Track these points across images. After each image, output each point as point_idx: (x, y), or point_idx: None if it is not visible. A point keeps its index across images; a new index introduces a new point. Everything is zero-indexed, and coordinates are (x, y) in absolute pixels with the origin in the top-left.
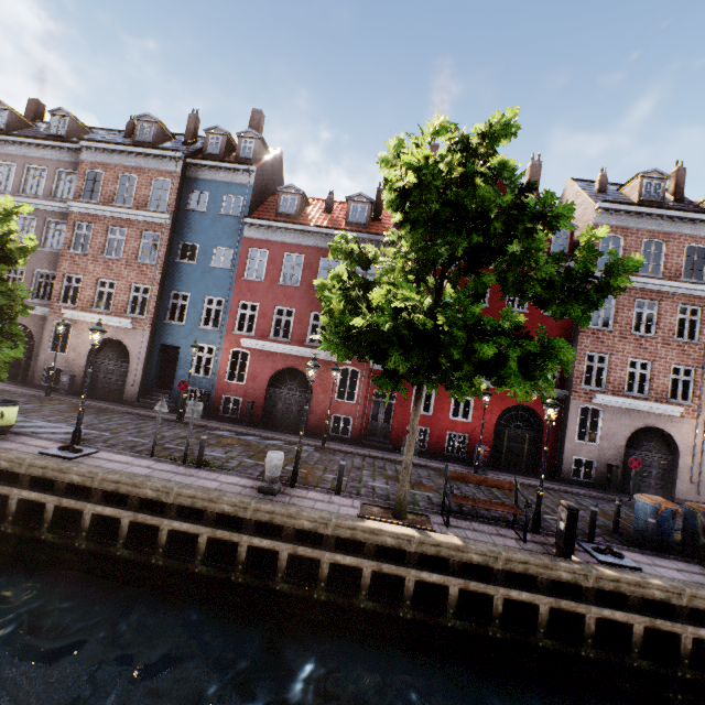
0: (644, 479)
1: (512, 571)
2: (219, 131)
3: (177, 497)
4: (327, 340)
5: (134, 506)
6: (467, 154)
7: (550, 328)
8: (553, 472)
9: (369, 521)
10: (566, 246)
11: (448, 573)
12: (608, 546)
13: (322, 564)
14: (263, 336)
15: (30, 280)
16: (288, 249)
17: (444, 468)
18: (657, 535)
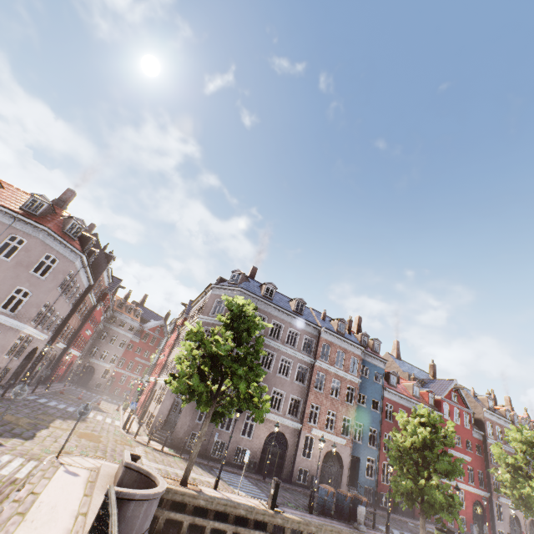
0: None
1: None
2: (366, 334)
3: None
4: None
5: None
6: None
7: (478, 460)
8: None
9: None
10: (473, 420)
11: None
12: None
13: None
14: None
15: (288, 401)
16: (400, 406)
17: None
18: None
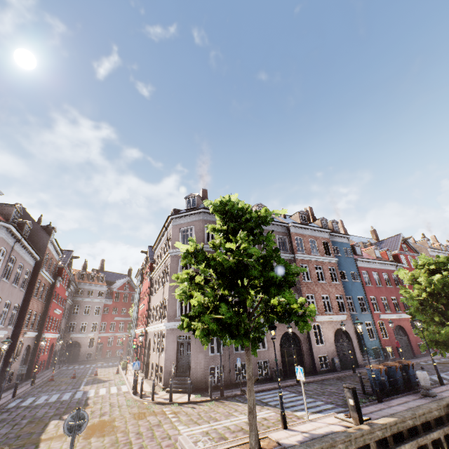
0: None
1: None
2: (324, 219)
3: None
4: None
5: None
6: None
7: None
8: None
9: None
10: None
11: None
12: None
13: None
14: (383, 312)
15: None
16: (372, 270)
17: None
18: None
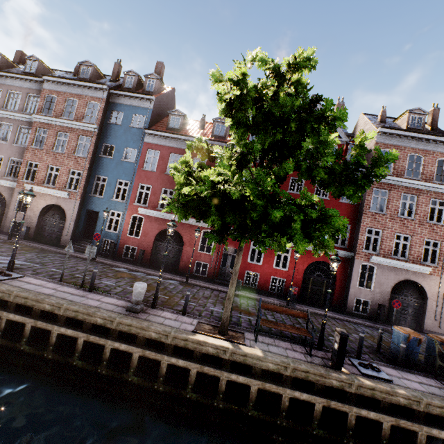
0: (403, 315)
1: (297, 377)
2: (133, 73)
3: (66, 311)
4: (170, 204)
5: (36, 315)
6: (278, 78)
7: (343, 210)
8: (341, 307)
9: (198, 335)
10: None
11: (251, 376)
12: (371, 362)
13: (162, 364)
14: (153, 207)
15: (6, 164)
16: (172, 151)
17: (266, 301)
18: (406, 356)
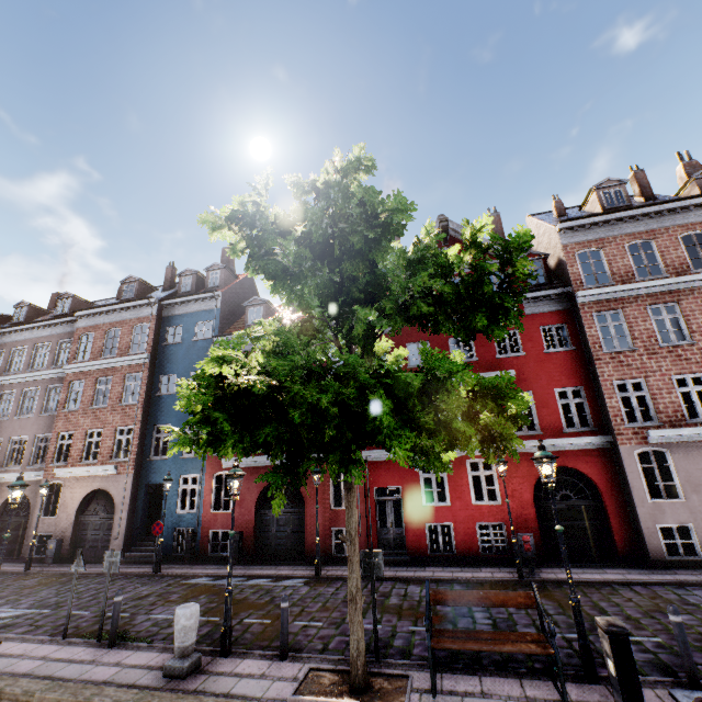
0: None
1: None
2: (190, 272)
3: None
4: (181, 439)
5: None
6: (318, 197)
7: (558, 365)
8: (638, 553)
9: None
10: (544, 275)
11: None
12: None
13: None
14: None
15: (31, 447)
16: None
17: (475, 578)
18: None
